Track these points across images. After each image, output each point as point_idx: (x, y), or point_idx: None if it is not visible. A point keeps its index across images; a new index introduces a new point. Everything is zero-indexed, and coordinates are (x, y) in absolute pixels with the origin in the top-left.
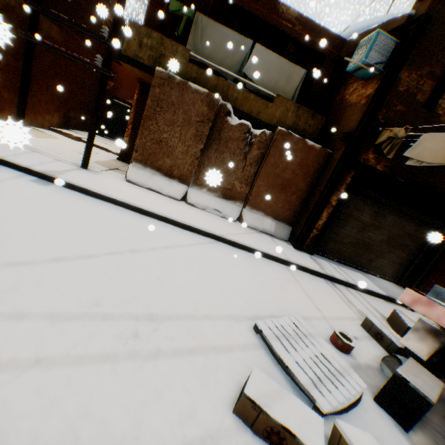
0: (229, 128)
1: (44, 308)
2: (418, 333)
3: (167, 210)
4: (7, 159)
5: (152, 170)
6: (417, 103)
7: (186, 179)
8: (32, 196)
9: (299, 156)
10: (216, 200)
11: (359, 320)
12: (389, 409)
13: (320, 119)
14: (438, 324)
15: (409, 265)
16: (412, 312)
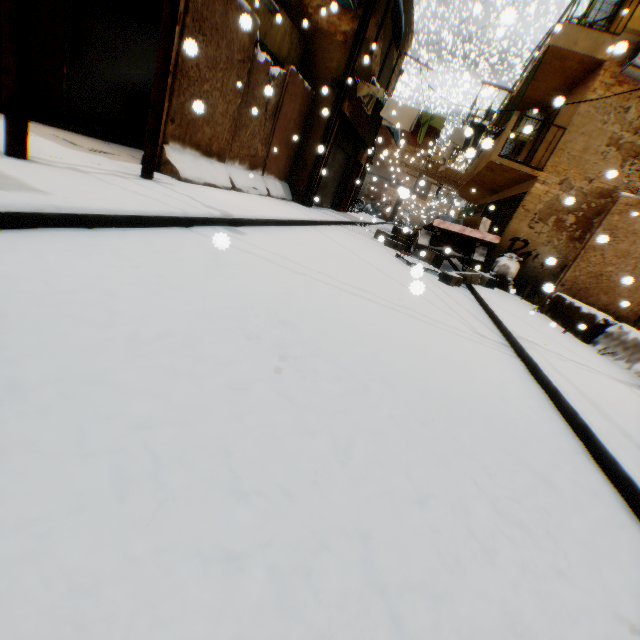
0: (257, 68)
1: (430, 291)
2: (423, 236)
3: (277, 211)
4: (191, 215)
5: (192, 150)
6: (369, 52)
7: (224, 155)
8: (293, 251)
9: (299, 102)
10: (248, 175)
11: (380, 243)
12: (434, 267)
13: (302, 48)
14: (448, 229)
15: (338, 191)
16: (357, 226)
